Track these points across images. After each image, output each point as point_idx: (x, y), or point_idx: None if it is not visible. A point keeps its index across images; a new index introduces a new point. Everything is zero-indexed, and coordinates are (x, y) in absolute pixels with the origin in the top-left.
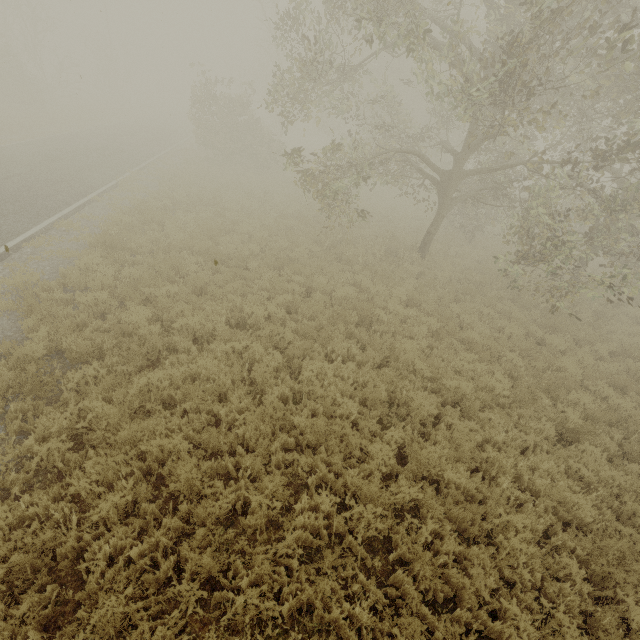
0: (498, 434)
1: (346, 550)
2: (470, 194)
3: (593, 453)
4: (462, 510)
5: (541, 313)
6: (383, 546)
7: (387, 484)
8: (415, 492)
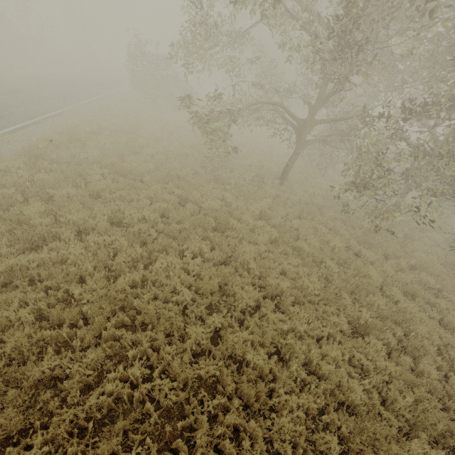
0: (301, 325)
1: (146, 415)
2: (320, 138)
3: (375, 346)
4: (250, 388)
5: (364, 232)
6: (179, 413)
7: (199, 360)
8: (217, 369)
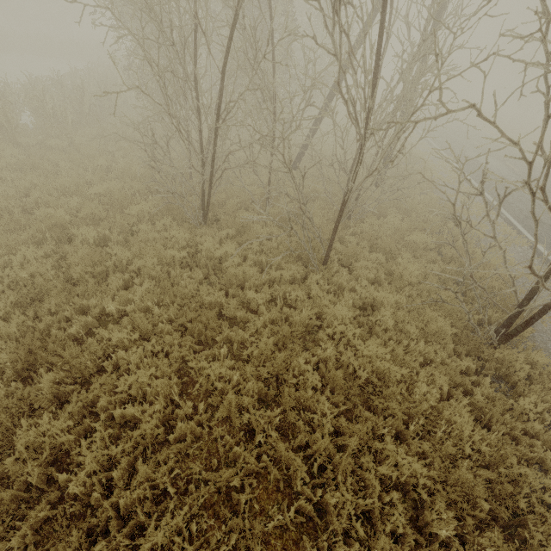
0: None
1: None
2: None
3: None
4: None
5: None
6: None
7: None
8: None
